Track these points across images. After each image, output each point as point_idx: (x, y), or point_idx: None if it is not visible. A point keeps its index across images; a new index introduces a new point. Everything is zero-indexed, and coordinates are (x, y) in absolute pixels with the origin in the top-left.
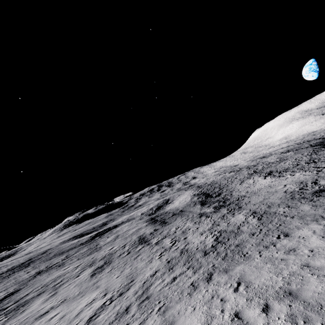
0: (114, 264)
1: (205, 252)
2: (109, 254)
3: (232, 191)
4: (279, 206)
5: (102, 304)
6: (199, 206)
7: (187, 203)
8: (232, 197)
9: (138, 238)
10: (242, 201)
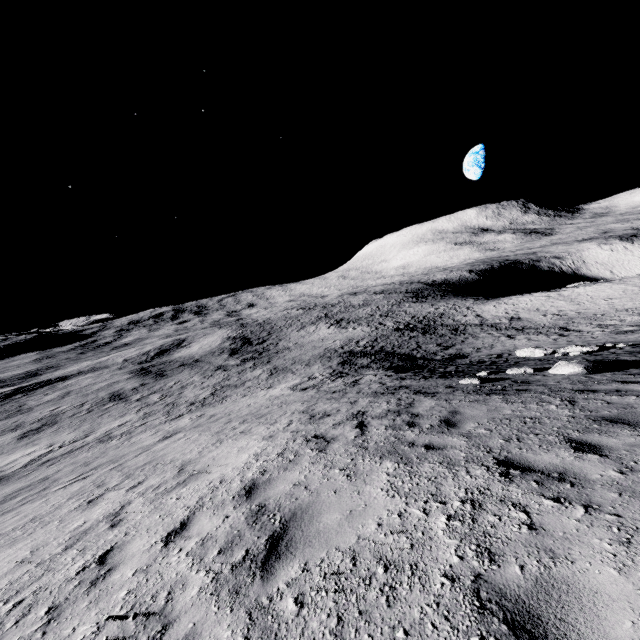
0: (62, 424)
1: (193, 403)
2: (51, 415)
3: (282, 340)
4: (301, 363)
5: (49, 451)
6: (225, 357)
7: (211, 350)
8: (276, 348)
9: (110, 395)
10: (280, 354)
